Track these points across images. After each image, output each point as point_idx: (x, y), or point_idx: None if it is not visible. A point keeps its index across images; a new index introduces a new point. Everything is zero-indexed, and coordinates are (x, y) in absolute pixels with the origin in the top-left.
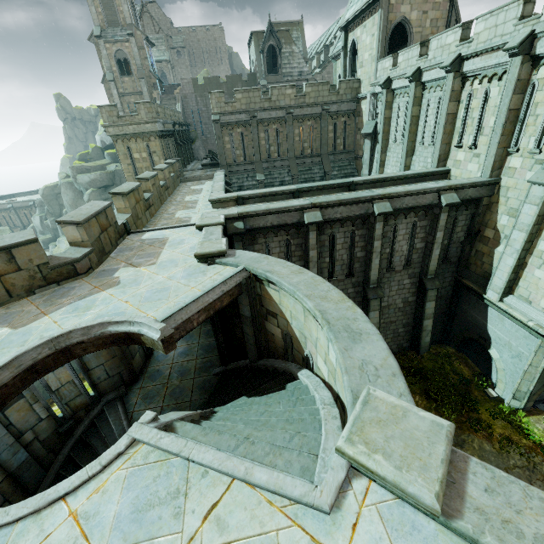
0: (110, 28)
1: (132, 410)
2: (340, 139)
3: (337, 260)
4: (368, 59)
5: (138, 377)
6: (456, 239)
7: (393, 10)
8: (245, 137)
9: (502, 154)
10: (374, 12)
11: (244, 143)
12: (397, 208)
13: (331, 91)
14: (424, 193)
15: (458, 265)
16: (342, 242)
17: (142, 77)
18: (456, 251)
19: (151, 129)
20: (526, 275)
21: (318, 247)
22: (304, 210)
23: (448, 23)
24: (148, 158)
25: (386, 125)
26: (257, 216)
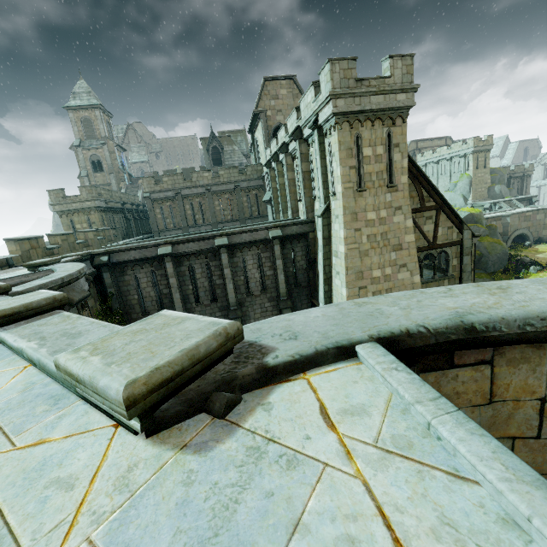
0: (88, 140)
1: None
2: (254, 207)
3: (199, 287)
4: (262, 150)
5: None
6: (299, 266)
7: (271, 119)
8: (173, 208)
9: (311, 201)
10: (259, 121)
11: (173, 213)
12: (238, 243)
13: (241, 173)
14: (256, 230)
15: (309, 289)
16: (200, 272)
17: (111, 173)
18: (304, 276)
19: (91, 205)
20: (334, 285)
21: (176, 275)
22: (159, 246)
23: None
24: (88, 228)
25: (275, 193)
26: (121, 252)
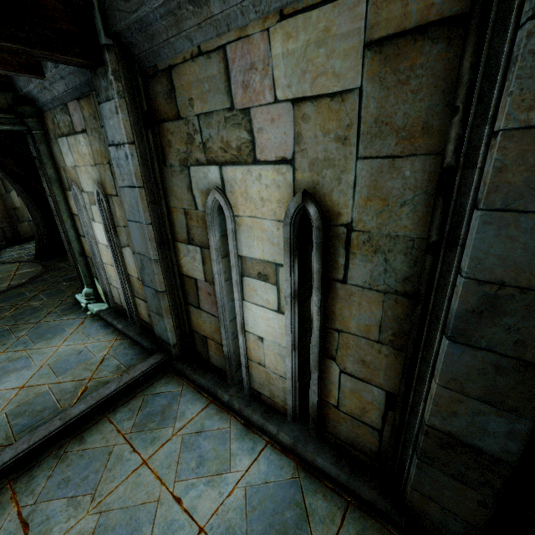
0: None
1: (3, 253)
2: None
3: None
4: None
5: (23, 241)
6: None
7: None
8: None
9: None
10: None
11: None
12: None
13: None
14: None
15: None
16: None
17: None
18: None
19: None
20: None
21: None
22: None
23: None
24: None
25: None
26: None
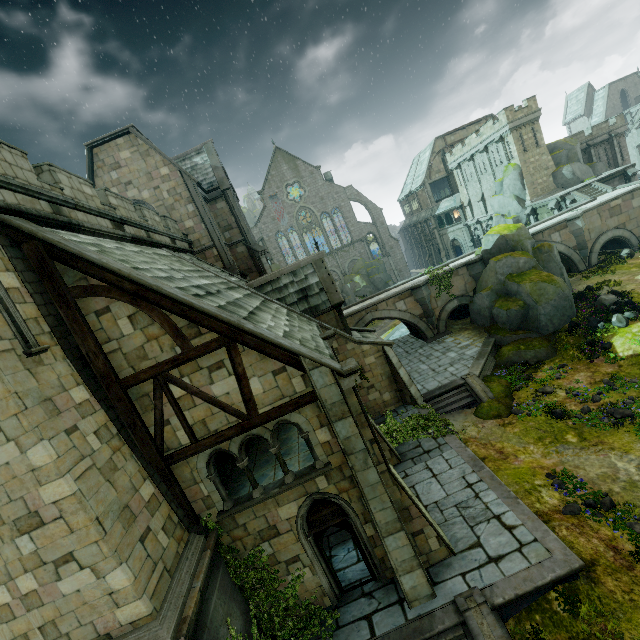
0: None
1: None
2: None
3: None
4: None
5: None
6: None
7: None
8: None
9: None
10: None
11: None
12: None
13: None
14: None
15: None
16: None
17: None
18: None
19: None
20: None
21: None
22: None
23: (187, 187)
24: None
25: None
26: None
